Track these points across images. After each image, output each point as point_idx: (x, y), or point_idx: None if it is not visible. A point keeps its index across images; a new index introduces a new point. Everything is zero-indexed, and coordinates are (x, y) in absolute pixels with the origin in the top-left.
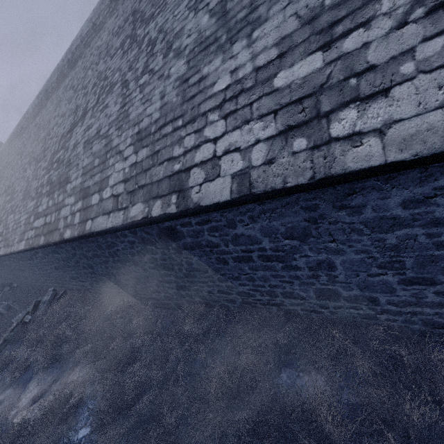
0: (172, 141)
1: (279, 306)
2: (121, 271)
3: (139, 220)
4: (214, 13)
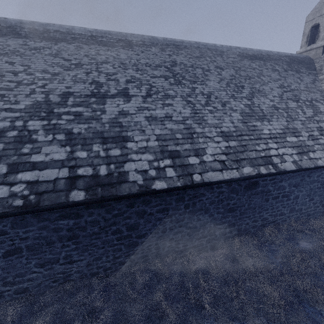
0: (252, 143)
1: (274, 222)
2: (181, 223)
3: (254, 175)
4: (246, 106)
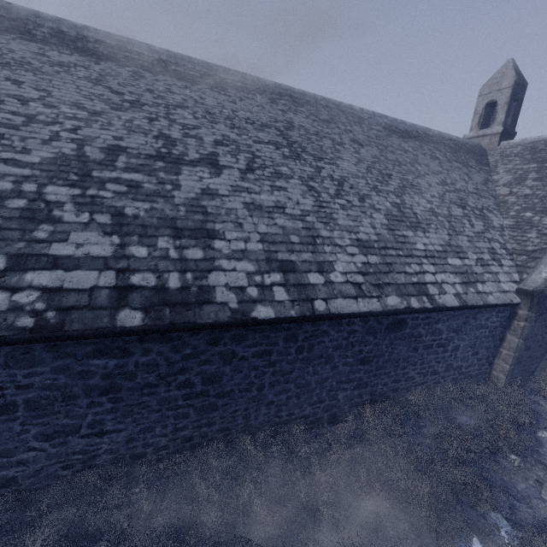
0: (401, 262)
1: (423, 384)
2: (288, 377)
3: (403, 308)
4: (393, 206)
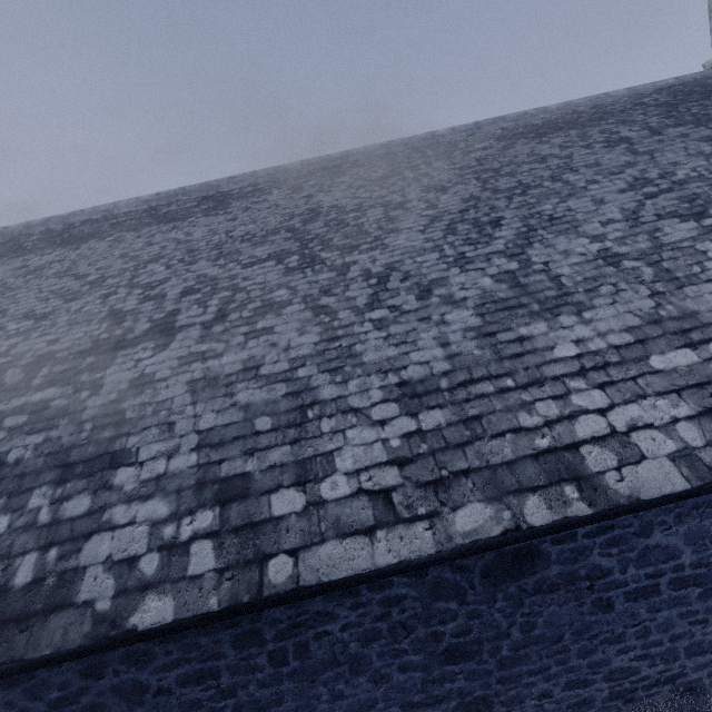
0: (506, 405)
1: (674, 680)
2: (275, 711)
3: (497, 536)
4: (500, 280)
